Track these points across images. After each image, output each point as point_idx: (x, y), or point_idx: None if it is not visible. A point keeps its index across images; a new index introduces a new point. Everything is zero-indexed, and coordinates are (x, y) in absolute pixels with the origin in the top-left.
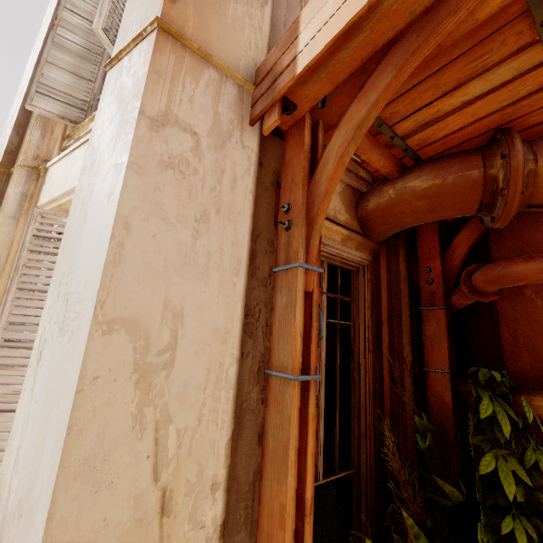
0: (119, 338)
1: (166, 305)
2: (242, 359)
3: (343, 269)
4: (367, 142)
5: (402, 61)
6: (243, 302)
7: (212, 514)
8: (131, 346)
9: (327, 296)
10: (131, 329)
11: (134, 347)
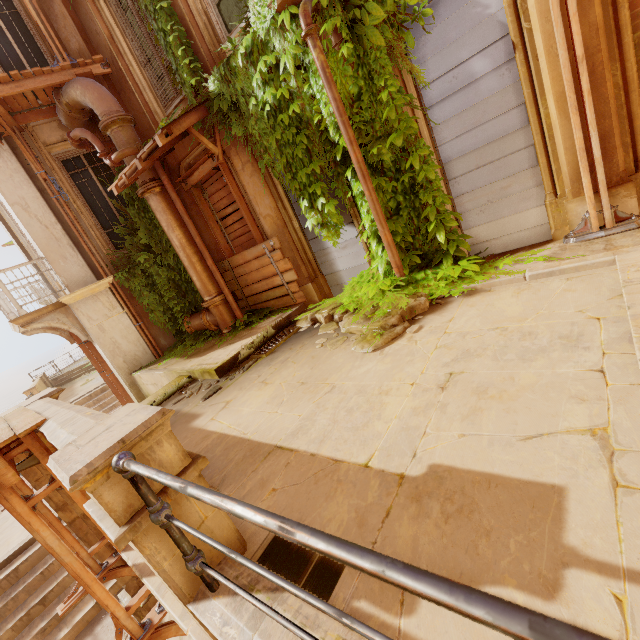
0: (16, 206)
1: (20, 197)
2: (51, 201)
3: (94, 152)
4: (35, 116)
5: (1, 122)
6: (36, 189)
7: (59, 228)
8: (19, 207)
9: (92, 167)
10: (17, 204)
11: (20, 207)
